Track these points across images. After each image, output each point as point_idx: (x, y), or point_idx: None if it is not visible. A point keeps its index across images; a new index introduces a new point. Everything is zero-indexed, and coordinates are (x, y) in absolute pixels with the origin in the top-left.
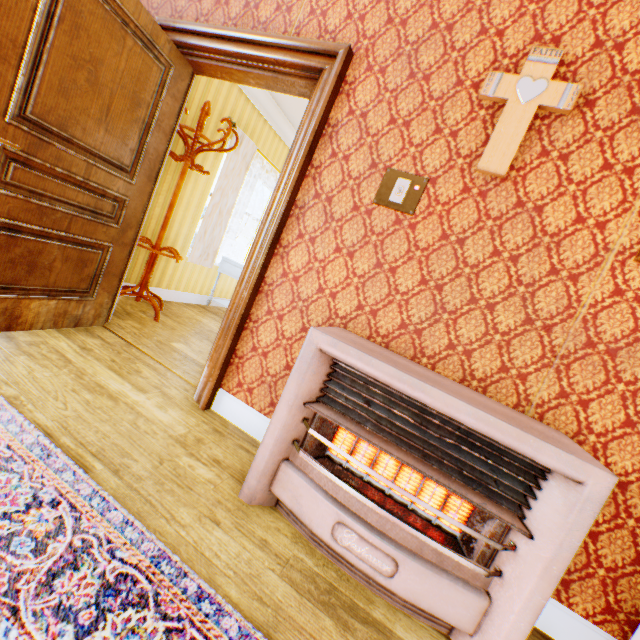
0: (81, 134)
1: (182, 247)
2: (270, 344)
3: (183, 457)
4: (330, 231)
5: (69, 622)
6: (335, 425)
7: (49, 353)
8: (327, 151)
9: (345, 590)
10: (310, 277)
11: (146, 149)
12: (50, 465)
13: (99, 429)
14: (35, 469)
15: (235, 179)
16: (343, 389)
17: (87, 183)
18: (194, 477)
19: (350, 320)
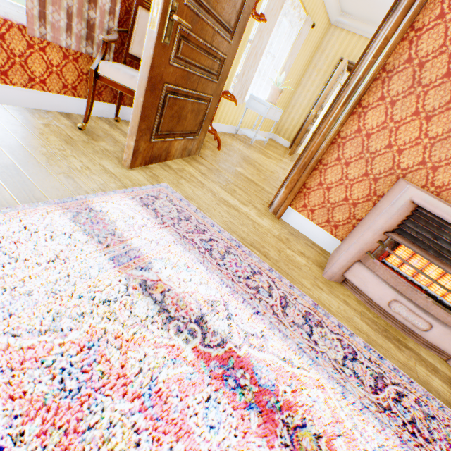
0: (215, 4)
1: (226, 88)
2: (334, 182)
3: (286, 250)
4: (413, 96)
5: (300, 329)
6: (395, 246)
7: (190, 177)
8: (434, 11)
9: (391, 331)
10: (381, 135)
11: (244, 8)
12: (242, 251)
13: (243, 230)
14: (239, 253)
15: (271, 20)
16: (416, 227)
17: (210, 49)
18: (297, 262)
19: (409, 172)
